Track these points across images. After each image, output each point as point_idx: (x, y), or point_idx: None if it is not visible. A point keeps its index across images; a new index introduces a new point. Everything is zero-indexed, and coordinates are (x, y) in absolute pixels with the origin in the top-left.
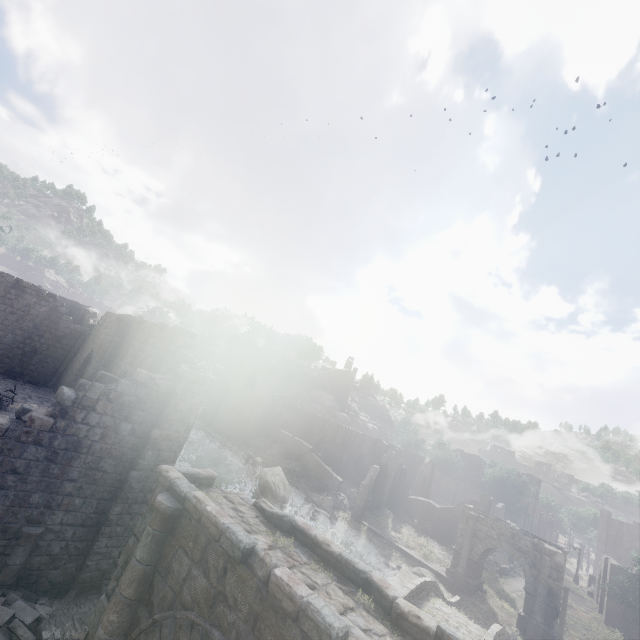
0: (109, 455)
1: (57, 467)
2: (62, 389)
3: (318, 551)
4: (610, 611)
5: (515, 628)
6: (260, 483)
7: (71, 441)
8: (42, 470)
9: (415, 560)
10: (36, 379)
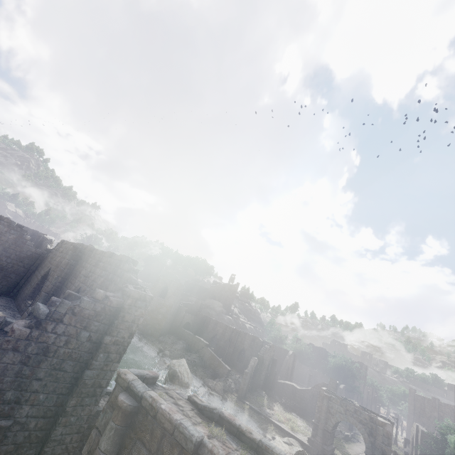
0: (70, 357)
1: (28, 369)
2: (38, 305)
3: (242, 438)
4: None
5: None
6: (170, 372)
7: (41, 347)
8: (16, 372)
9: (285, 432)
10: (0, 290)
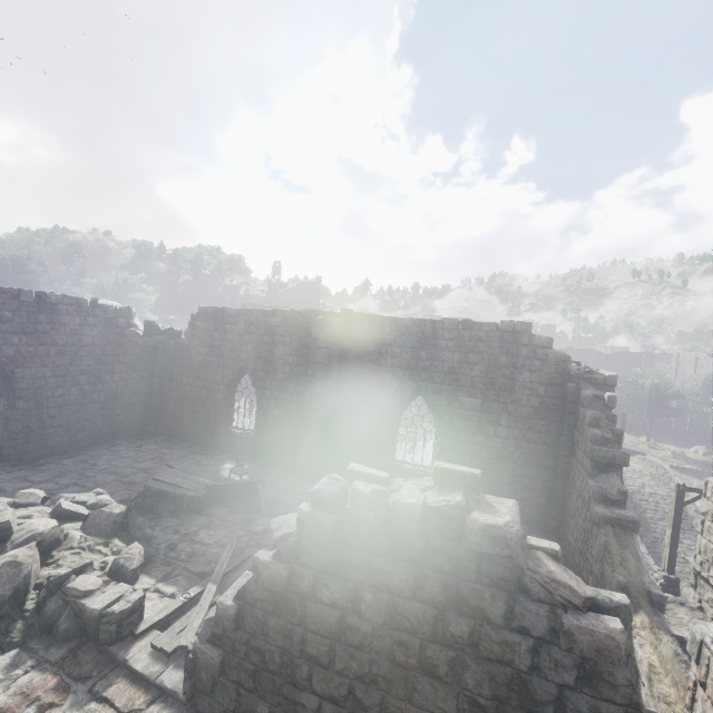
0: None
1: None
2: (615, 451)
3: None
4: None
5: None
6: None
7: None
8: None
9: None
10: (131, 431)
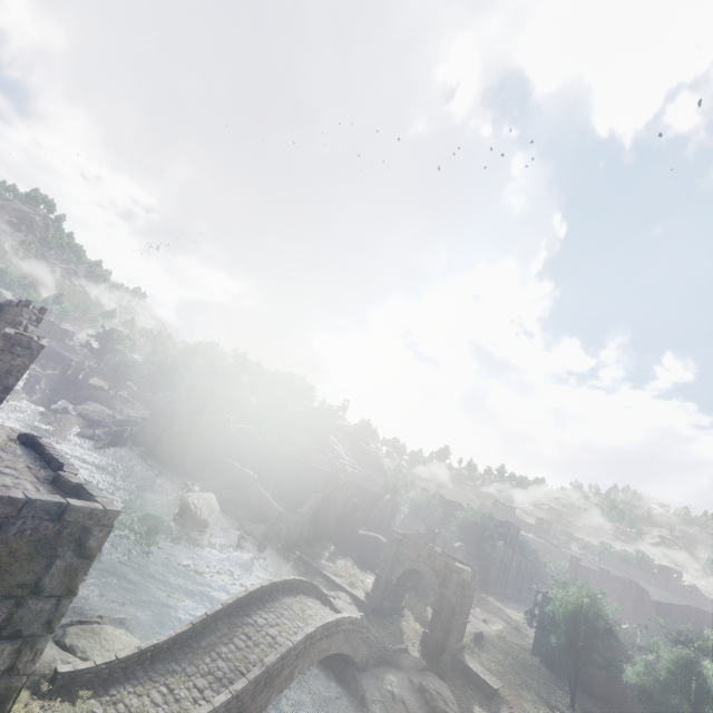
0: None
1: None
2: None
3: (41, 456)
4: (537, 641)
5: (418, 645)
6: (179, 505)
7: None
8: None
9: (337, 585)
10: None
